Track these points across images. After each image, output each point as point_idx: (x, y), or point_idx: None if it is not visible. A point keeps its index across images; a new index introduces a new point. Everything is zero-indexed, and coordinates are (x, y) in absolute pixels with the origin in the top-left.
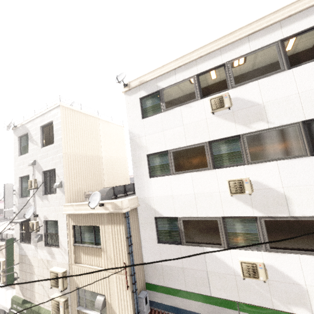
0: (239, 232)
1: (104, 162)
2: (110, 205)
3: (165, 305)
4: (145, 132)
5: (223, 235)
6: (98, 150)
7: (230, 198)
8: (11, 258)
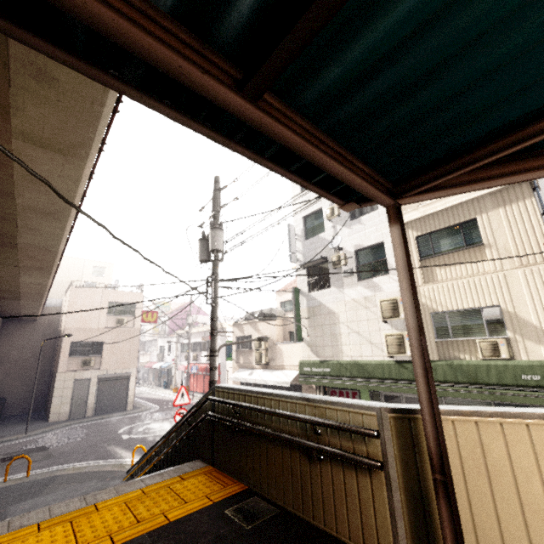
0: None
1: None
2: None
3: None
4: None
5: None
6: None
7: None
8: (298, 311)
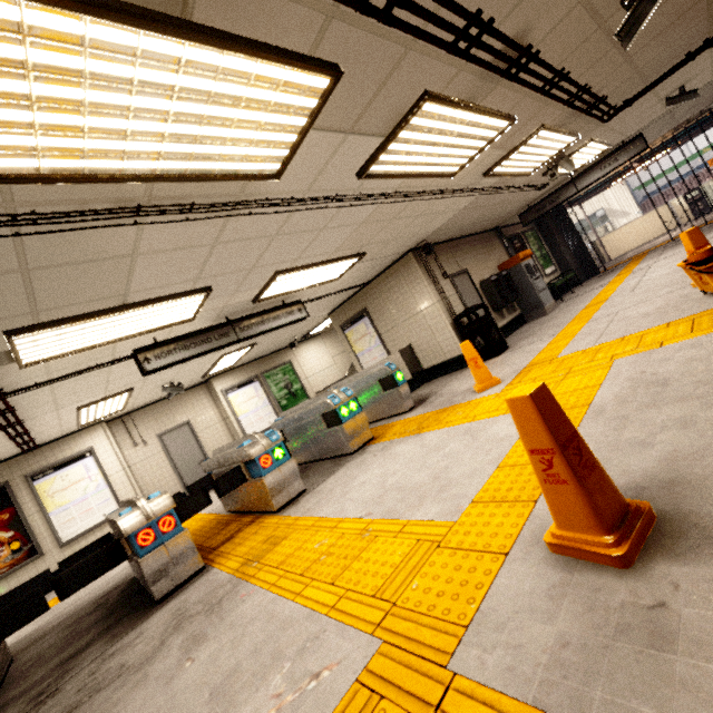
0: None
1: None
2: None
3: (654, 191)
4: None
5: None
6: None
7: None
8: None
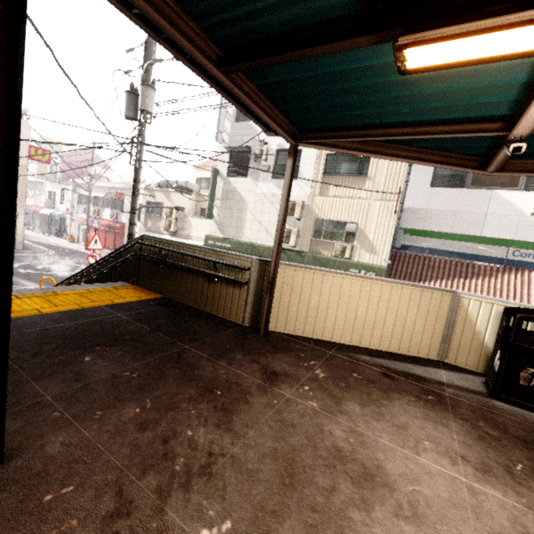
0: None
1: None
2: None
3: (416, 248)
4: None
5: (525, 178)
6: None
7: None
8: (214, 192)
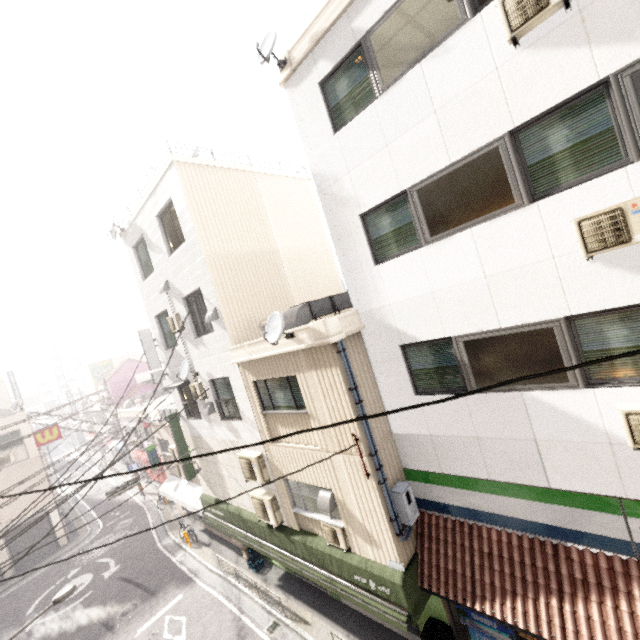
0: (617, 346)
1: (284, 260)
2: (305, 333)
3: (449, 507)
4: (348, 162)
5: (573, 360)
6: (267, 240)
7: (587, 267)
8: (182, 442)
